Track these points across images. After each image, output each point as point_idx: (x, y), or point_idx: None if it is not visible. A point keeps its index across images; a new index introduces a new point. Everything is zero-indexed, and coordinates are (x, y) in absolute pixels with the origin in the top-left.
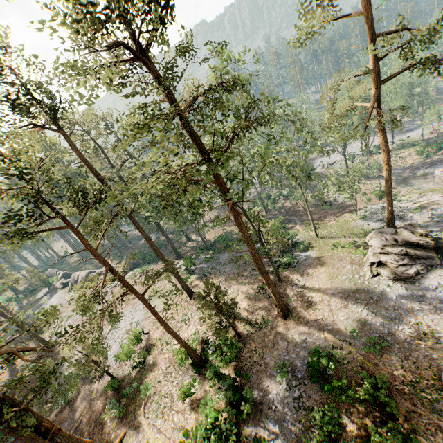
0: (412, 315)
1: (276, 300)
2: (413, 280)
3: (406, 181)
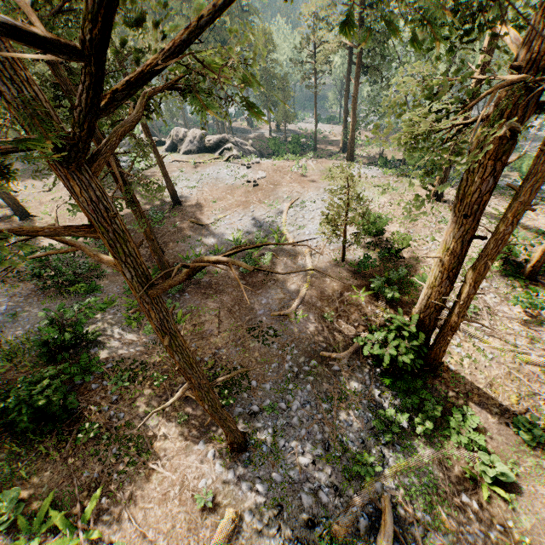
0: None
1: None
2: None
3: None
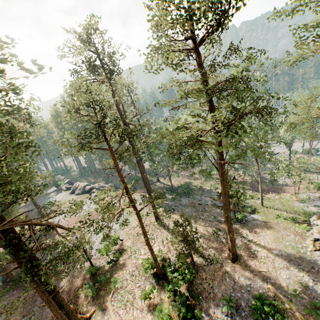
0: None
1: (231, 245)
2: None
3: None
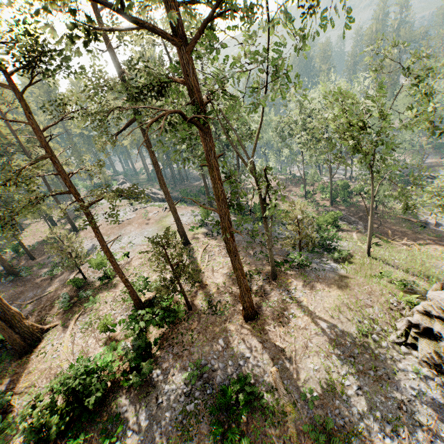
0: (425, 439)
1: (240, 292)
2: None
3: None
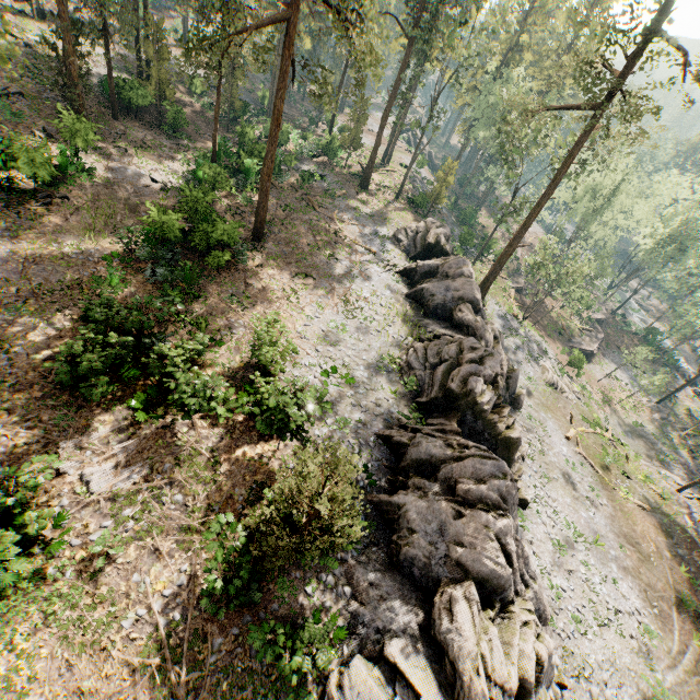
0: (360, 225)
1: (368, 162)
2: (393, 241)
3: (641, 438)
